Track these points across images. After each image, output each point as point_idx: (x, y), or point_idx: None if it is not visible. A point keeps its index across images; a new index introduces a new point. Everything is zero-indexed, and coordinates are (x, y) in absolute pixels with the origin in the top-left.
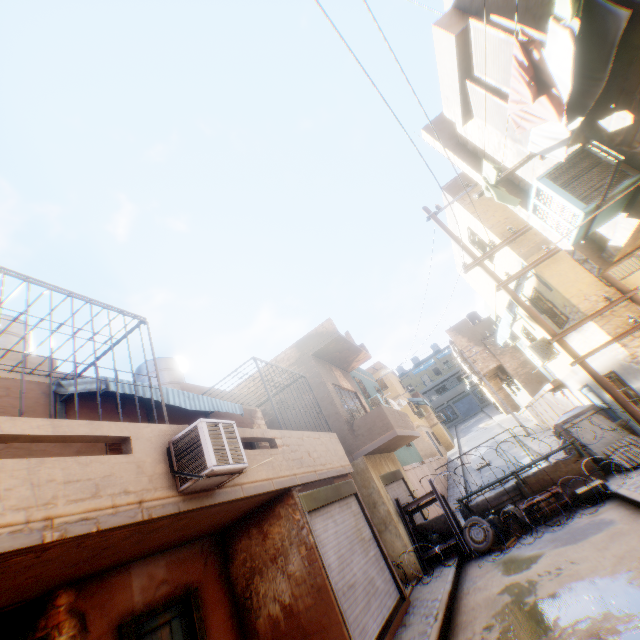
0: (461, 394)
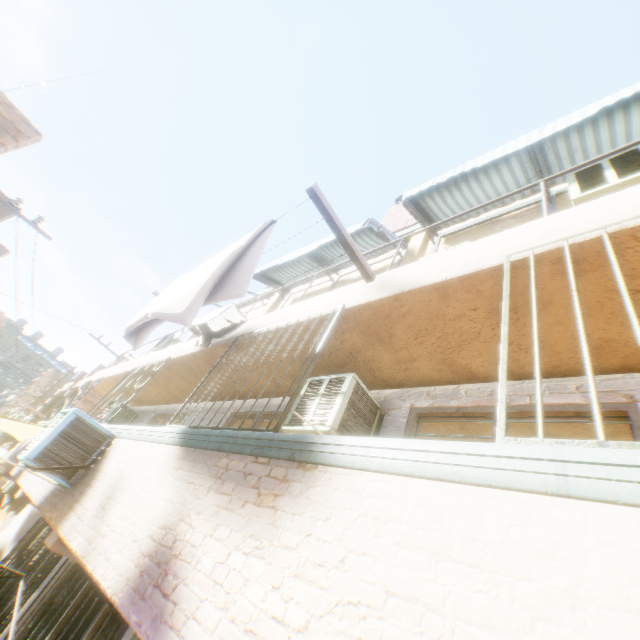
0: (5, 385)
